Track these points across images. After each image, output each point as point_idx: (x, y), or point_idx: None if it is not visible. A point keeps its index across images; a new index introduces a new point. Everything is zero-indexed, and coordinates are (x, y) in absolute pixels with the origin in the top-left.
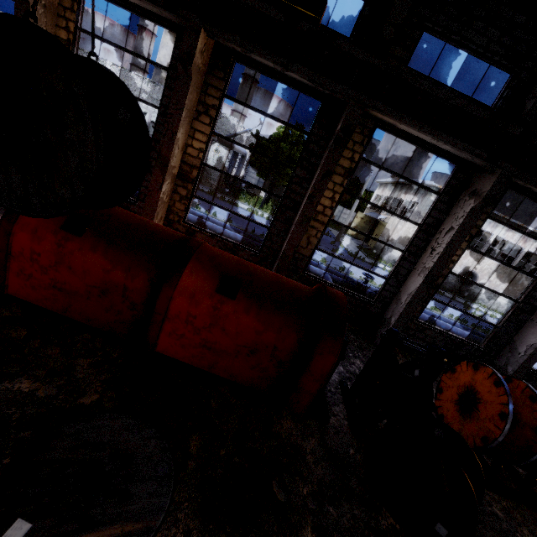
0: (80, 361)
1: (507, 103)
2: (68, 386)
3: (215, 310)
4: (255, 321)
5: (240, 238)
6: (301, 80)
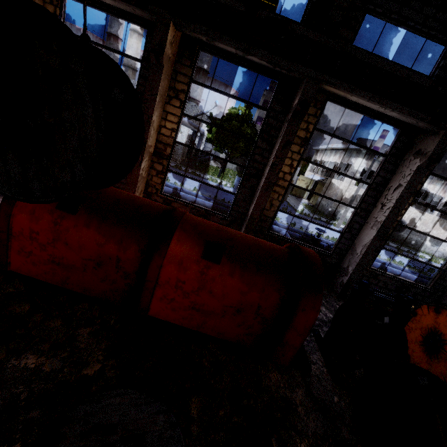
0: (81, 330)
1: (443, 72)
2: (71, 358)
3: (202, 274)
4: (239, 283)
5: (208, 204)
6: (260, 63)
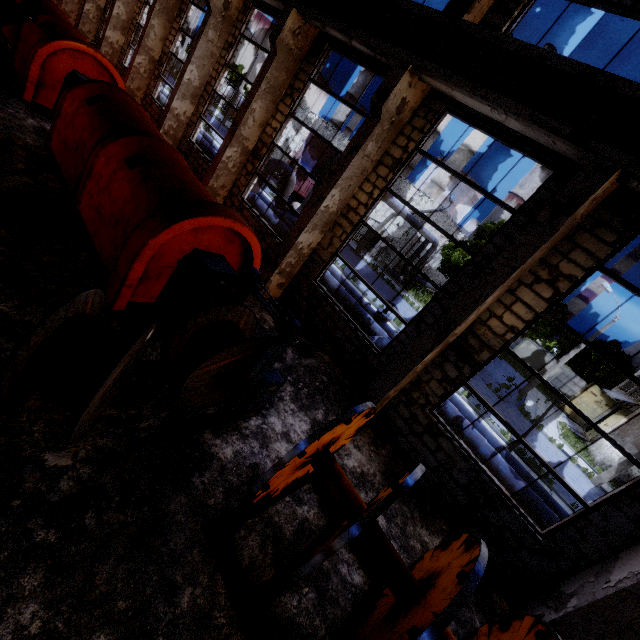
0: (26, 178)
1: None
2: None
3: (114, 173)
4: (129, 191)
5: None
6: (365, 52)
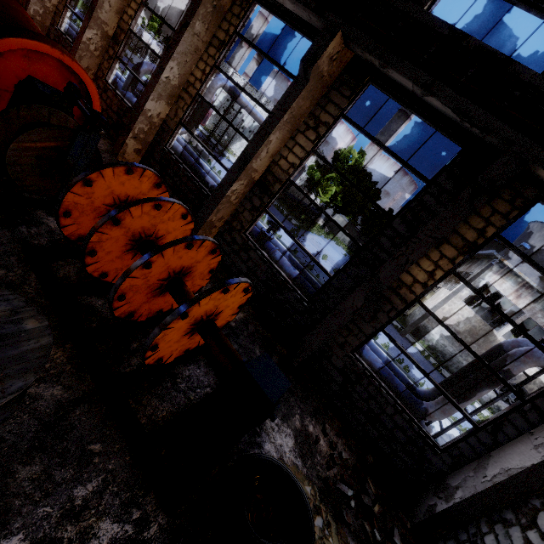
0: None
1: None
2: None
3: None
4: None
5: (180, 149)
6: None
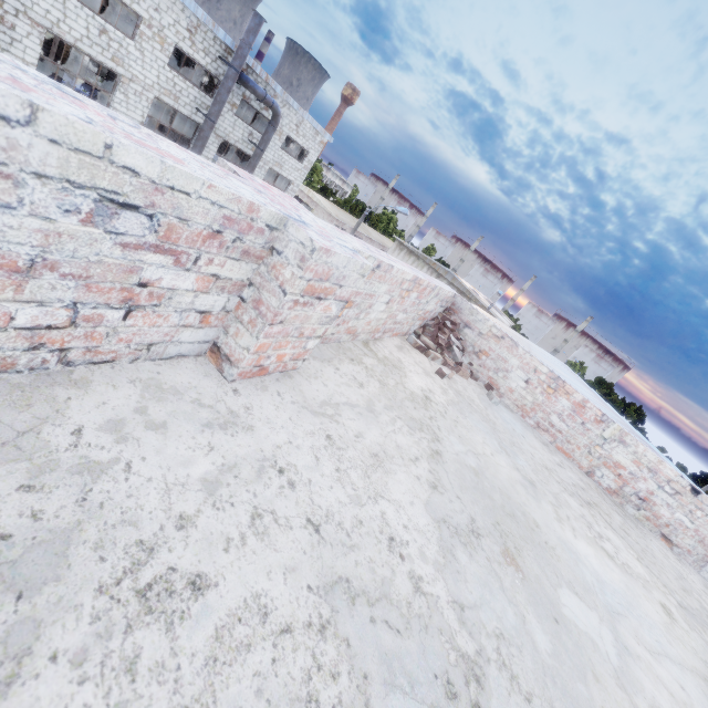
0: None
1: None
2: None
3: None
4: None
5: None
6: None
